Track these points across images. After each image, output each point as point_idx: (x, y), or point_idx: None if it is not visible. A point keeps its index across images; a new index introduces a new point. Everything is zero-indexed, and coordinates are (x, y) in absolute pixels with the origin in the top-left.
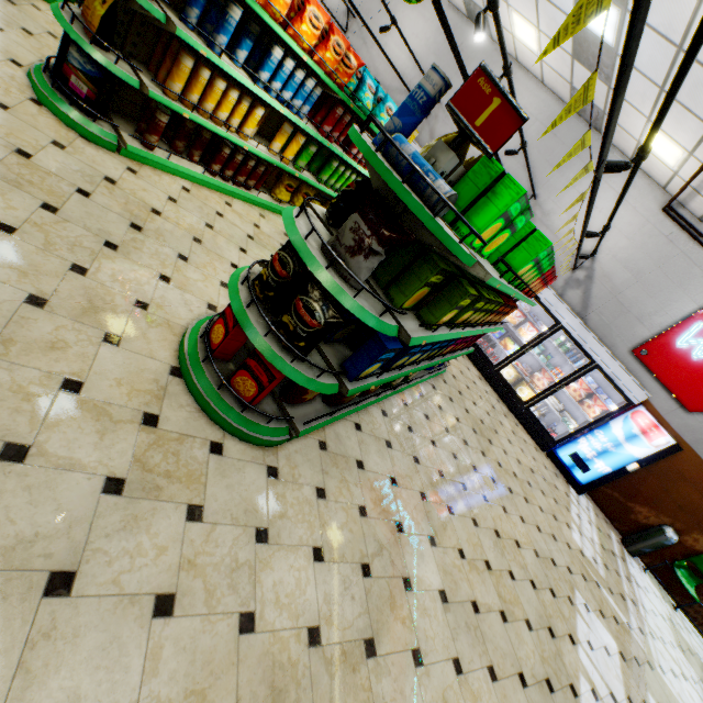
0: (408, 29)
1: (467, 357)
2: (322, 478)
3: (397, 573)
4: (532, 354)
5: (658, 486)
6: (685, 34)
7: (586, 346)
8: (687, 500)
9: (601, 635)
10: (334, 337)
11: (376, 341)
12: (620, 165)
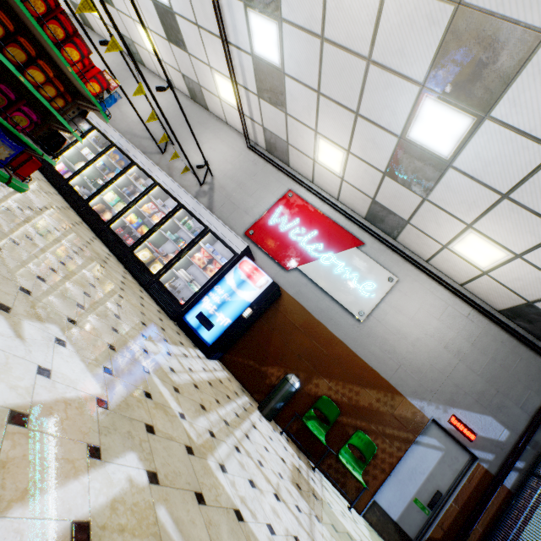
0: (93, 59)
1: (104, 244)
2: None
3: None
4: (172, 245)
5: (281, 341)
6: None
7: (200, 217)
8: (302, 347)
9: (58, 364)
10: None
11: None
12: None
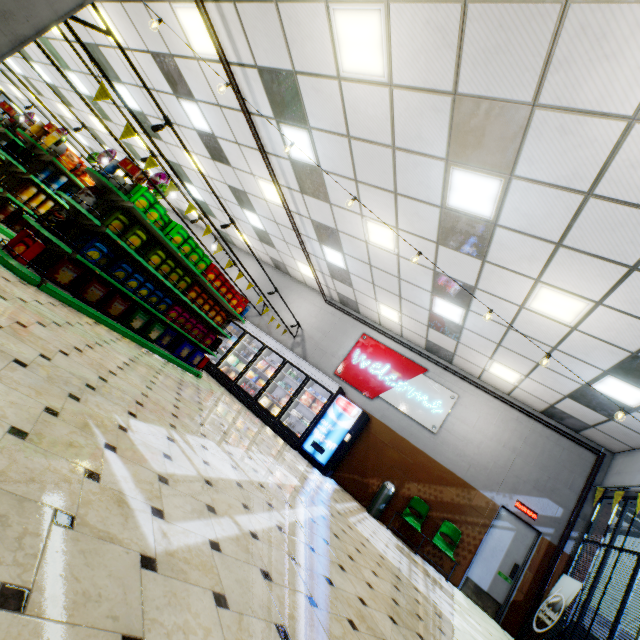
0: None
1: (235, 398)
2: (57, 305)
3: (93, 339)
4: (281, 390)
5: (376, 456)
6: (273, 217)
7: (302, 368)
8: (393, 459)
9: (285, 473)
10: (78, 248)
11: (95, 238)
12: (226, 225)
